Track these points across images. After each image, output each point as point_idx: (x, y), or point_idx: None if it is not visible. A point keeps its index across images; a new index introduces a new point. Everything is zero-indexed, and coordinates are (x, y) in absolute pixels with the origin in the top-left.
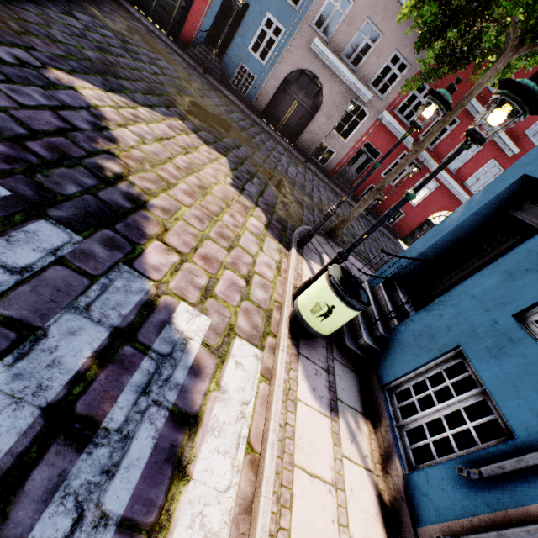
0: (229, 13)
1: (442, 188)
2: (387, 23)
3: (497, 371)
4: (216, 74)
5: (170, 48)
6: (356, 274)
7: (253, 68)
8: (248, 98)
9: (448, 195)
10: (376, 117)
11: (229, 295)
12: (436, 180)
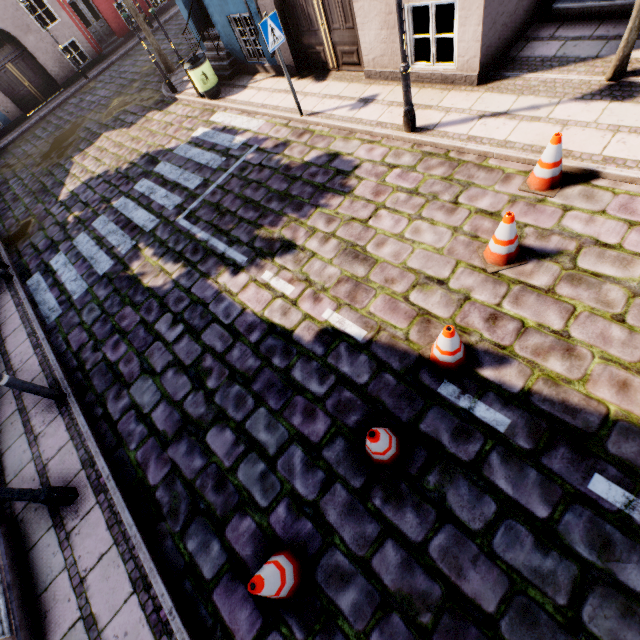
0: None
1: None
2: None
3: (232, 7)
4: None
5: None
6: None
7: None
8: (6, 123)
9: None
10: None
11: (194, 123)
12: None
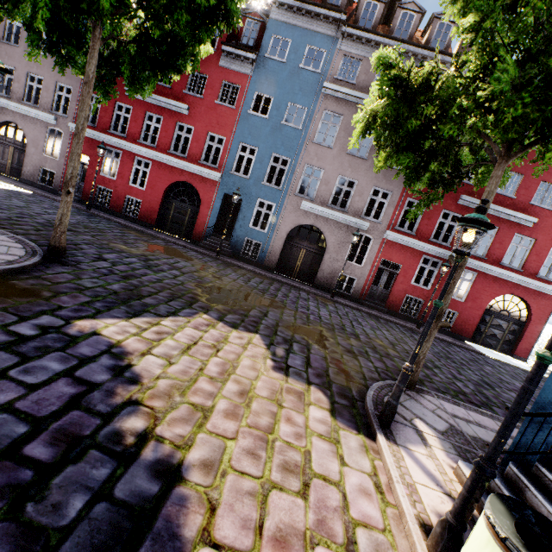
0: (228, 208)
1: (482, 275)
2: (357, 173)
3: None
4: (227, 252)
5: (185, 248)
6: (468, 432)
7: (257, 238)
8: (259, 261)
9: (492, 279)
10: (380, 237)
11: None
12: (470, 270)
